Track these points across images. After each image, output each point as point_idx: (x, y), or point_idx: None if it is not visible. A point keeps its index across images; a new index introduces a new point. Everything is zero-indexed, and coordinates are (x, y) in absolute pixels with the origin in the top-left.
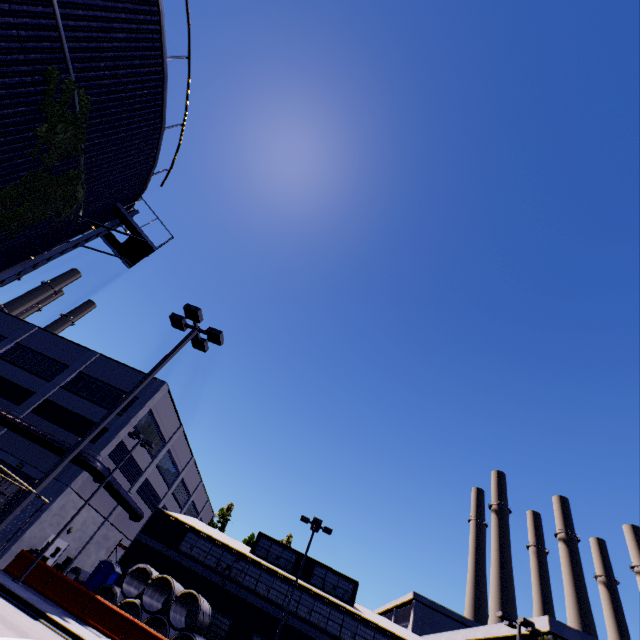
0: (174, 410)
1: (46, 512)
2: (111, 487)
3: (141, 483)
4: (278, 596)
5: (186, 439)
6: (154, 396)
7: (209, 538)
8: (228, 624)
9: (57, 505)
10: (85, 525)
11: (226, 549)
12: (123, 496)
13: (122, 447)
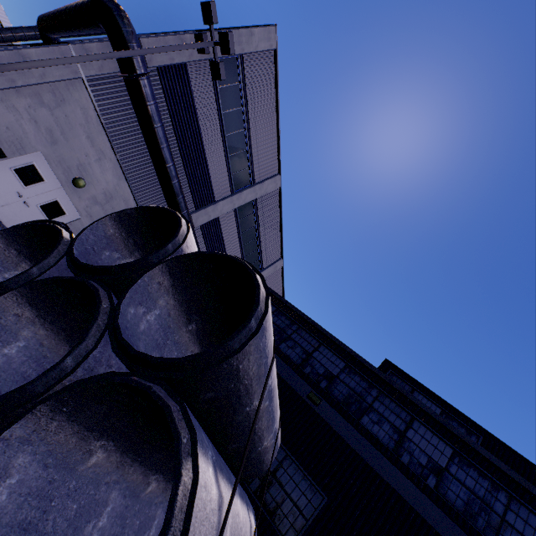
0: (275, 127)
1: (11, 56)
2: (149, 122)
3: (209, 220)
4: (473, 507)
5: (279, 214)
6: (252, 30)
7: (294, 314)
8: (314, 503)
9: (41, 69)
10: (111, 206)
11: (326, 342)
12: (171, 179)
13: (186, 94)
